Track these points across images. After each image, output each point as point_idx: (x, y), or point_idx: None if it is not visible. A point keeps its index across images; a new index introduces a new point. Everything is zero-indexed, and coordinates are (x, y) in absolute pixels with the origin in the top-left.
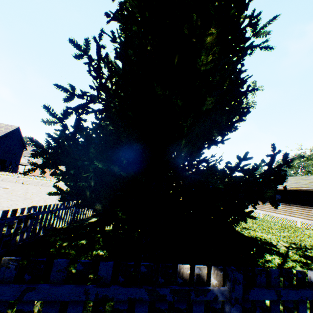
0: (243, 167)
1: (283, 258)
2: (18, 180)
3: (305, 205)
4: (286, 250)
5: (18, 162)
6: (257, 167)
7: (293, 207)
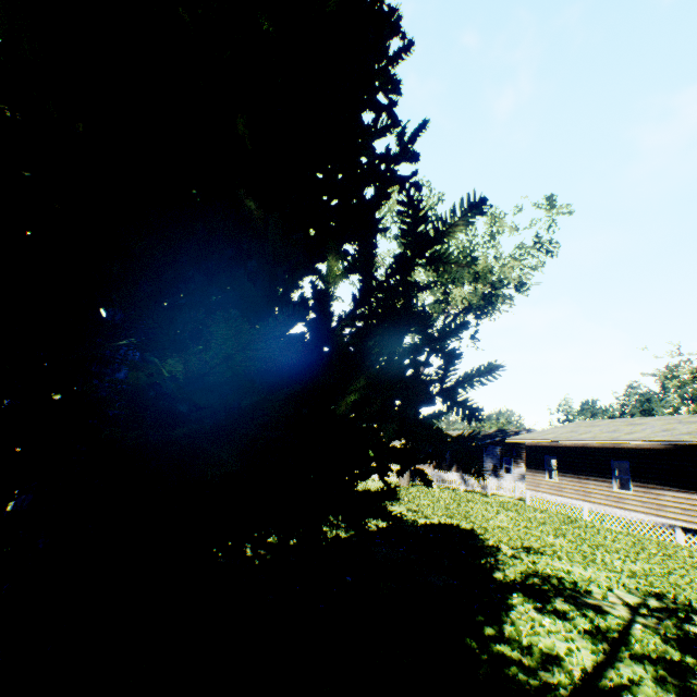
0: (288, 297)
1: (609, 648)
2: None
3: (692, 488)
4: (629, 617)
5: None
6: (328, 290)
7: (663, 493)
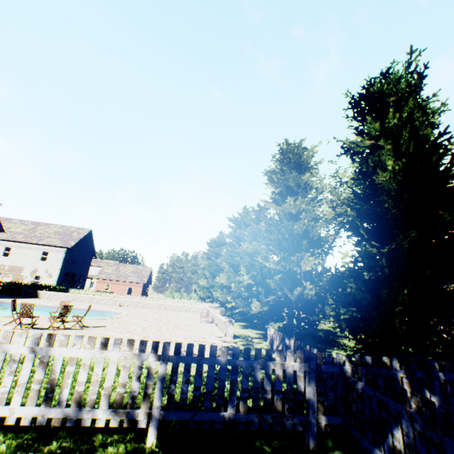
0: None
1: None
2: (114, 301)
3: None
4: None
5: (87, 275)
6: None
7: None
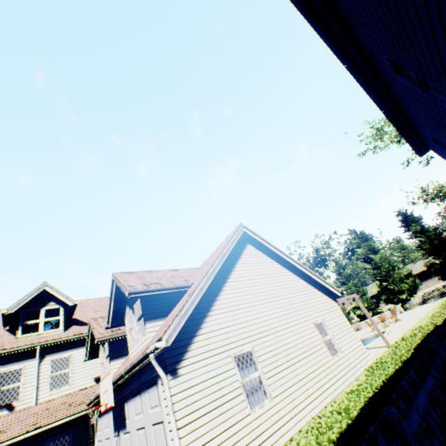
0: None
1: None
2: None
3: None
4: None
5: None
6: None
7: None
